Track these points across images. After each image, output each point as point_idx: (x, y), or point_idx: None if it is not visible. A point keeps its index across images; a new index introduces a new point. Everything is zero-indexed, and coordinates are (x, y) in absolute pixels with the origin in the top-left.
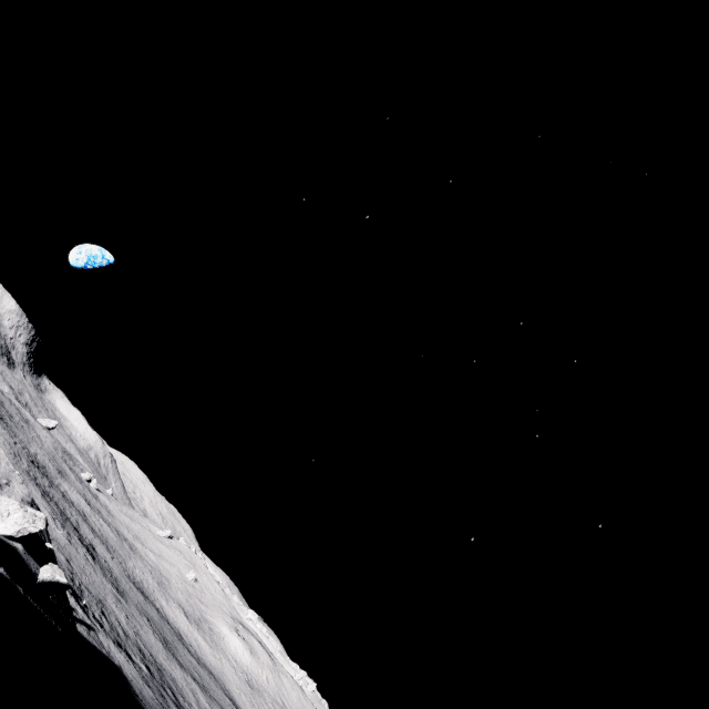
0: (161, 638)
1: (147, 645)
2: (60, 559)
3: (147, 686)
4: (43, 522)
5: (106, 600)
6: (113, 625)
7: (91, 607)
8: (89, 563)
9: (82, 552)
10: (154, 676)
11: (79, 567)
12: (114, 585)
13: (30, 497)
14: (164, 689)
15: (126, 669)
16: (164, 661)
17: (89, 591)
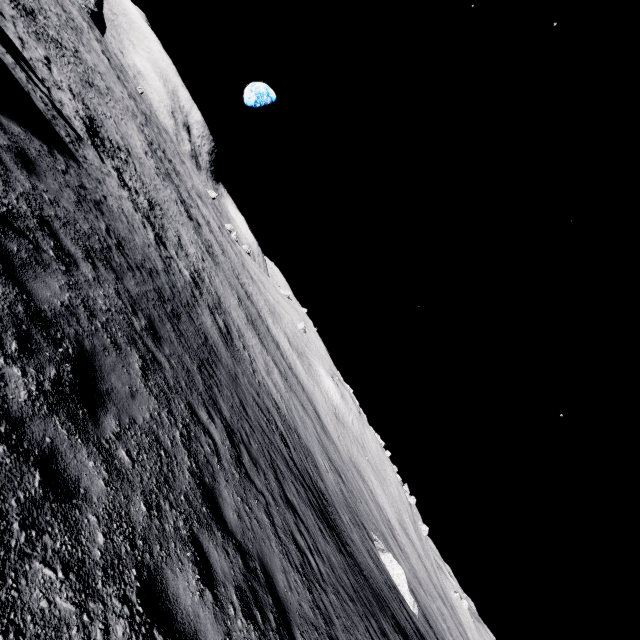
0: (248, 316)
1: (219, 291)
2: (108, 128)
3: (161, 260)
4: None
5: (175, 222)
6: (162, 222)
7: (124, 173)
8: (176, 205)
9: (173, 197)
10: (202, 294)
11: (148, 176)
12: (206, 248)
13: None
14: (211, 311)
15: (116, 202)
16: (237, 318)
17: (143, 183)
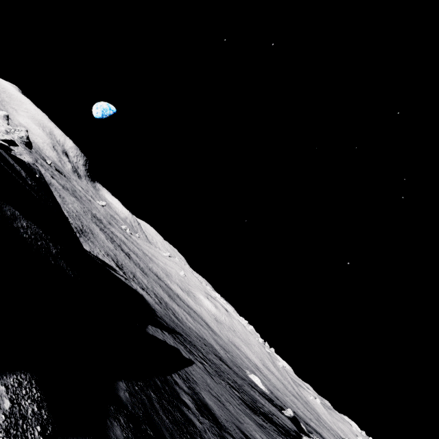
0: (167, 293)
1: (159, 293)
2: (110, 254)
3: (157, 305)
4: (9, 138)
5: (136, 274)
6: (140, 282)
7: (127, 273)
8: (126, 259)
9: (123, 254)
10: (162, 304)
11: (121, 259)
12: (141, 270)
13: (33, 162)
14: (167, 309)
15: (146, 297)
16: (168, 301)
17: (126, 268)
